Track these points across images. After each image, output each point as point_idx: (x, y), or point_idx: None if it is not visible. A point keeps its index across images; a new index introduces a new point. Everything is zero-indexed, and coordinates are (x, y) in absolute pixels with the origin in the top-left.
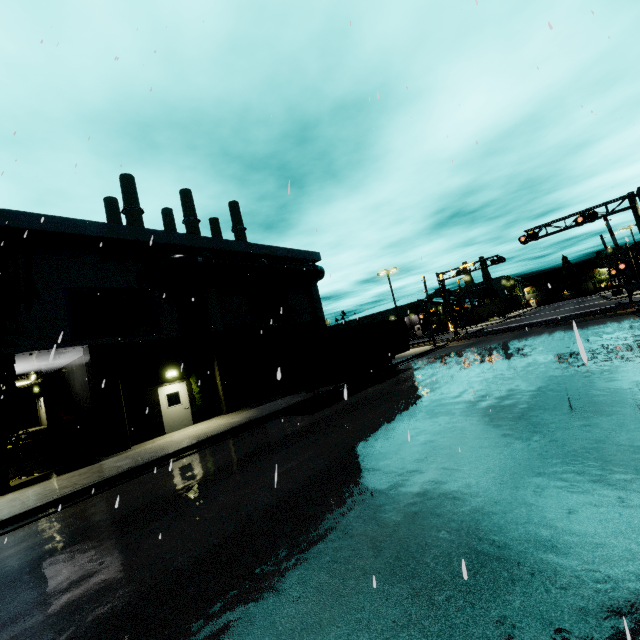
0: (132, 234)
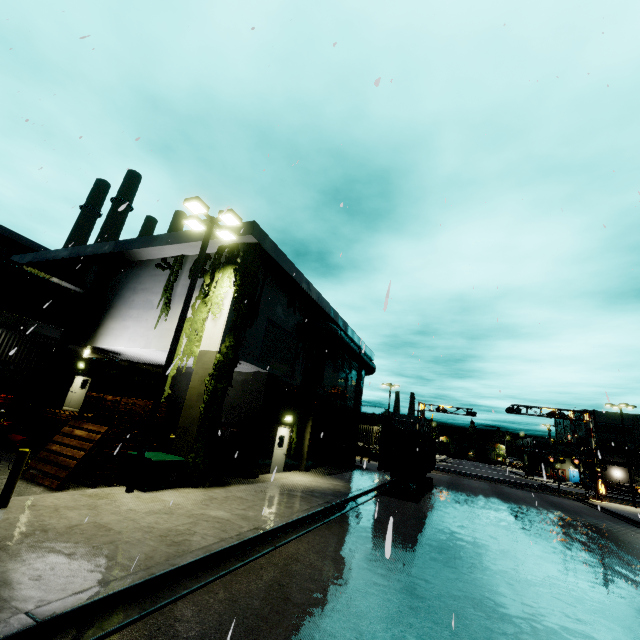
0: (316, 296)
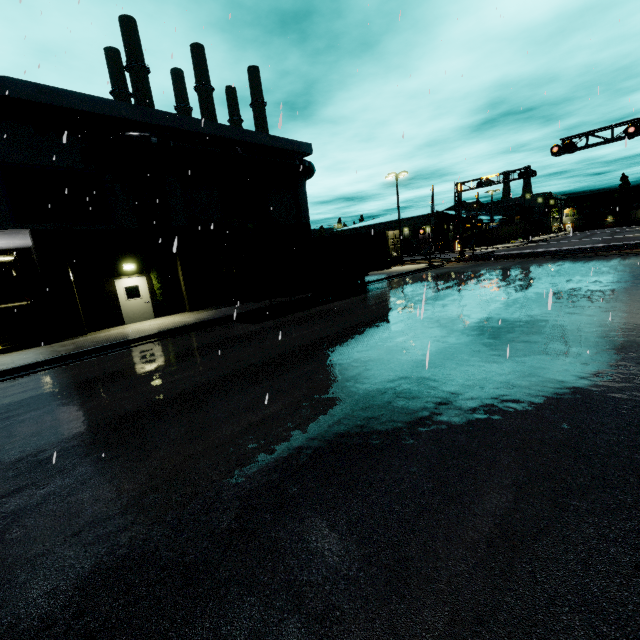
0: (68, 100)
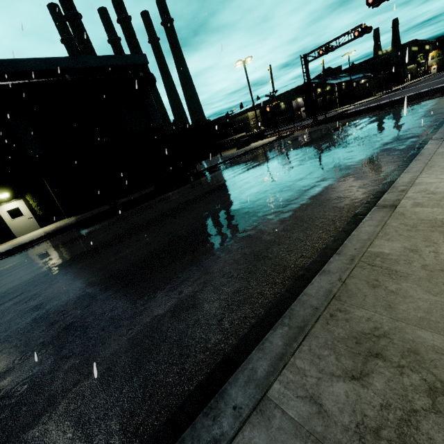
0: None
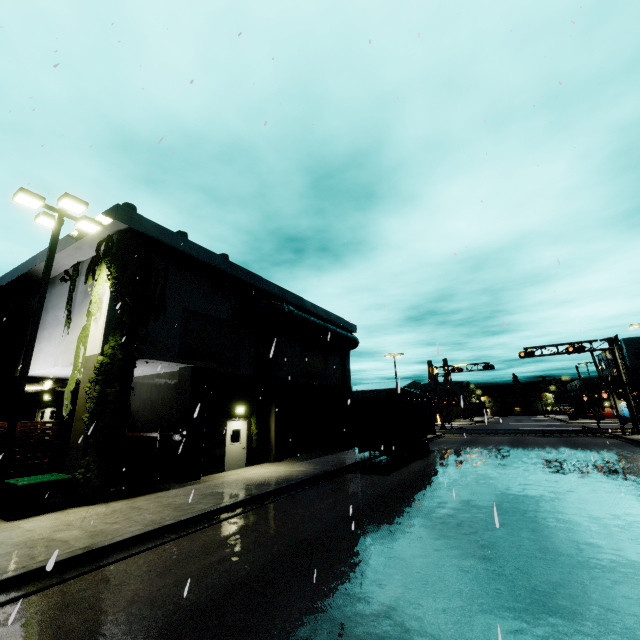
0: (244, 275)
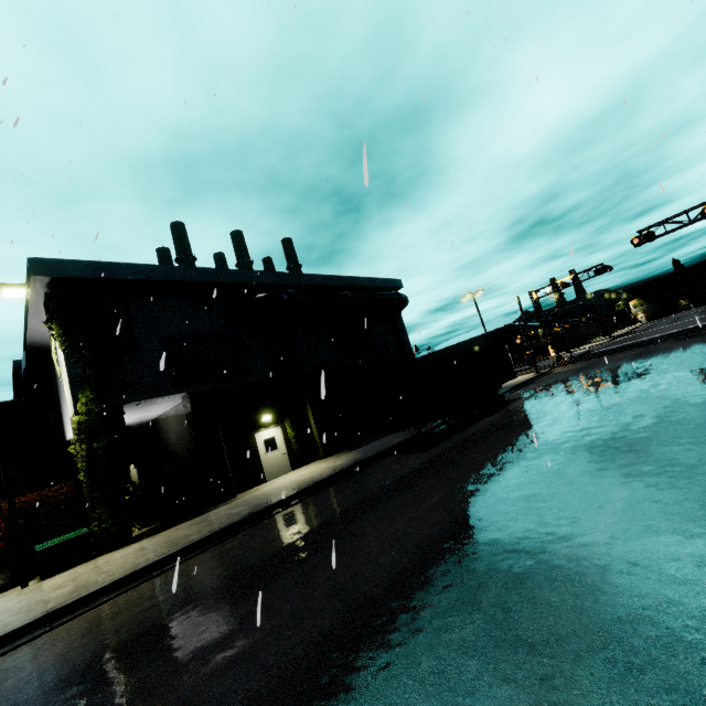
0: (219, 276)
